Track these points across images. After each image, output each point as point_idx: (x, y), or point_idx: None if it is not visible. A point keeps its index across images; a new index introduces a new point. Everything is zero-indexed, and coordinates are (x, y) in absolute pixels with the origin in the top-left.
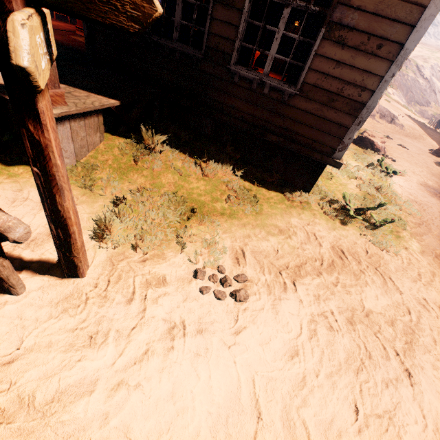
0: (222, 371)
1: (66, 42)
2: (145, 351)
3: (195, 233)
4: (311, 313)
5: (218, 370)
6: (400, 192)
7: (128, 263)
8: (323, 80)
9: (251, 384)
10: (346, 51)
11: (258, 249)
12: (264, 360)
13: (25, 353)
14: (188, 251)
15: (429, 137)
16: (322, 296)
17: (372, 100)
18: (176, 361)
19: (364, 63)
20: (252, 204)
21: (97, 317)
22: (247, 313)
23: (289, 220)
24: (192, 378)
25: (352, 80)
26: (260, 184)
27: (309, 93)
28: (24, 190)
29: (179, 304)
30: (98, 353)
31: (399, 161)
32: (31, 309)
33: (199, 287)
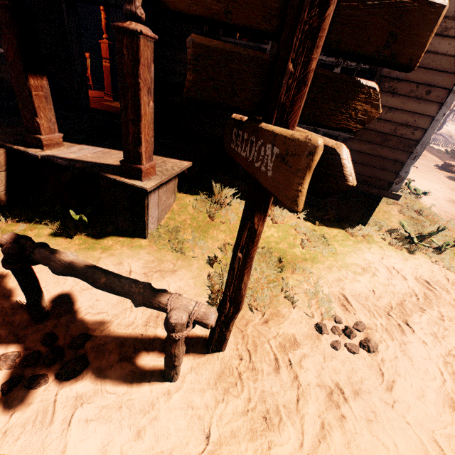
0: (402, 436)
1: (105, 110)
2: (321, 425)
3: (293, 284)
4: (440, 355)
5: (398, 435)
6: (436, 211)
7: (254, 327)
8: (376, 124)
9: (435, 446)
10: (396, 98)
11: (356, 292)
12: (430, 416)
13: (216, 449)
14: (298, 304)
15: (429, 154)
16: (438, 334)
17: (425, 137)
18: (355, 431)
19: (415, 107)
20: (326, 245)
21: (258, 393)
22: (386, 364)
23: (364, 256)
24: (380, 449)
25: (404, 122)
26: (319, 223)
27: (362, 135)
28: (123, 263)
29: (321, 365)
30: (281, 436)
31: (417, 180)
32: (196, 395)
33: (329, 342)
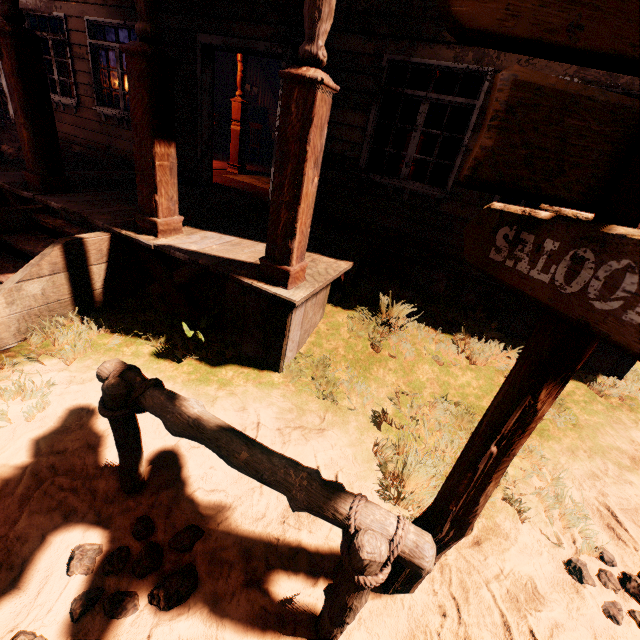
0: None
1: (229, 185)
2: None
3: (514, 474)
4: None
5: None
6: None
7: (459, 551)
8: None
9: None
10: None
11: (629, 504)
12: None
13: None
14: (529, 515)
15: None
16: None
17: None
18: None
19: None
20: (561, 409)
21: None
22: None
23: (630, 435)
24: None
25: None
26: None
27: None
28: (248, 409)
29: None
30: None
31: None
32: None
33: (599, 604)
